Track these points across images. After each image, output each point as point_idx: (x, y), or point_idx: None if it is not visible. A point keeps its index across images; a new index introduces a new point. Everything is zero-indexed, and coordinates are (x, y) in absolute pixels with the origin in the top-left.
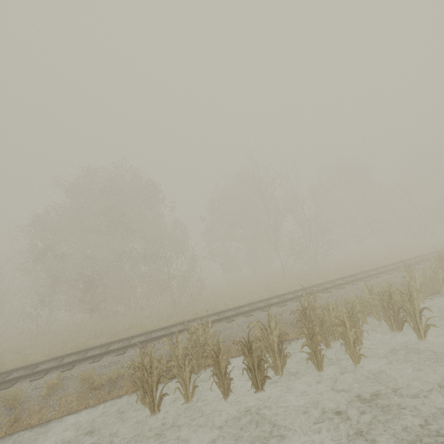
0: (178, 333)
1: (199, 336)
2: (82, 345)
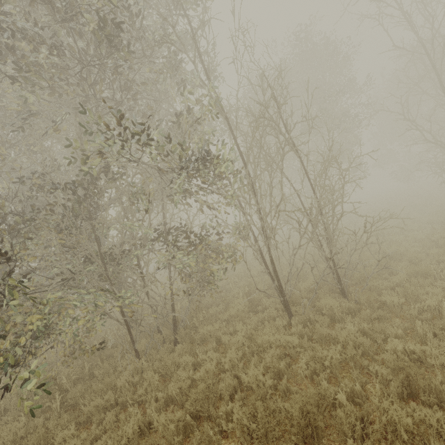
0: None
1: None
2: None
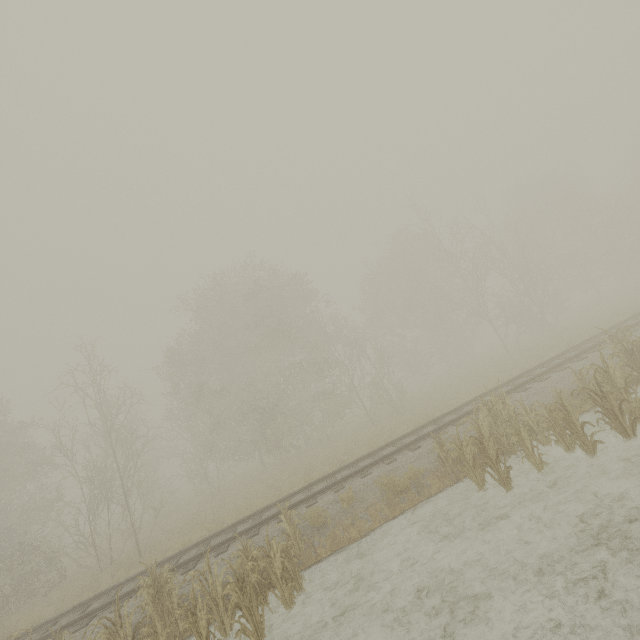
0: (444, 428)
1: (499, 411)
2: (310, 478)
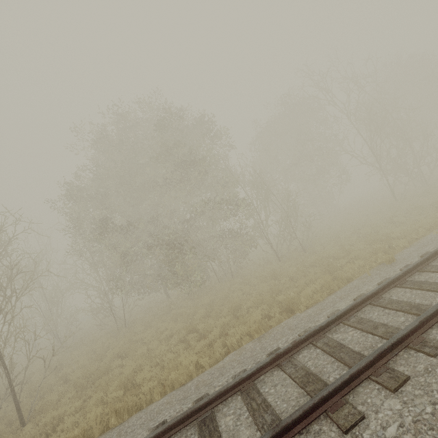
0: None
1: None
2: (256, 326)
